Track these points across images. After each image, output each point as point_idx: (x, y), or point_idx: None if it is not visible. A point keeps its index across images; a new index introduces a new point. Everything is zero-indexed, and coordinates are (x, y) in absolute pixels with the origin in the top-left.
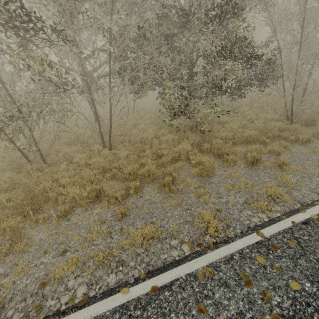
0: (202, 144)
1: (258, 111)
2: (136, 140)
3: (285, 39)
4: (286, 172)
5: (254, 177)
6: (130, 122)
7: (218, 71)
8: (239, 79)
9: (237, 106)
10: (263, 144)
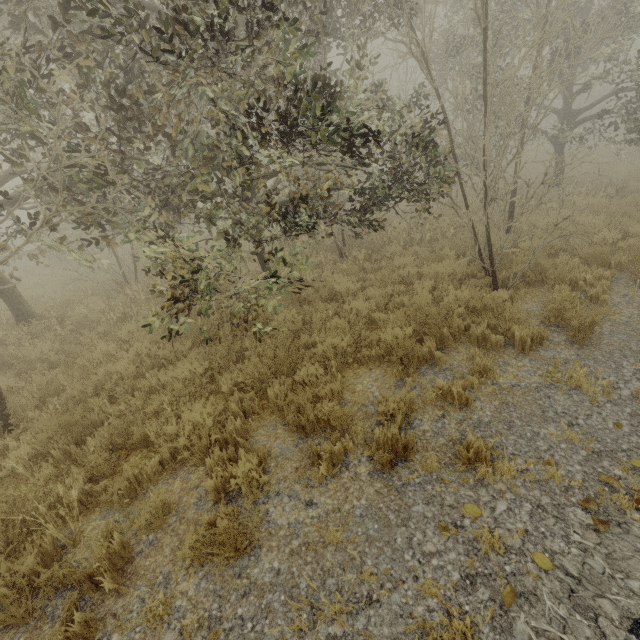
0: (270, 381)
1: (424, 254)
2: (84, 389)
3: (457, 90)
4: (490, 489)
5: (393, 529)
6: (109, 317)
7: (275, 181)
8: (358, 191)
9: (380, 242)
10: (431, 360)
